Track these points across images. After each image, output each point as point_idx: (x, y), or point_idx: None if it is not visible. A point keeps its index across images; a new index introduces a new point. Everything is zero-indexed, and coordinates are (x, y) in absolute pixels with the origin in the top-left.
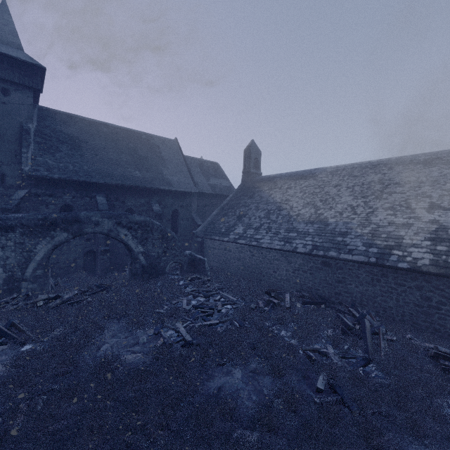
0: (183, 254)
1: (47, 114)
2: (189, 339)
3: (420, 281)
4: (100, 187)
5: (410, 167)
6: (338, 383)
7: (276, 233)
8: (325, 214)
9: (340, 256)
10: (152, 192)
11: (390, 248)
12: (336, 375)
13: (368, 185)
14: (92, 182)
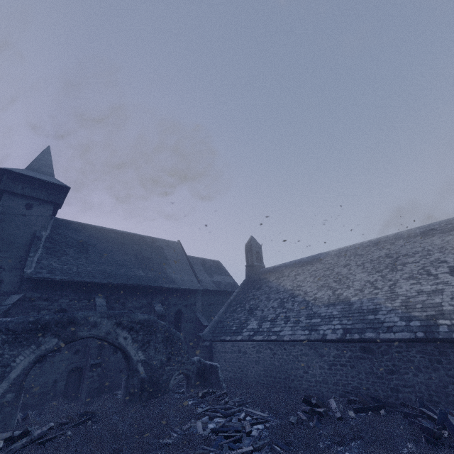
0: (191, 361)
1: (61, 224)
2: None
3: None
4: (101, 288)
5: (411, 240)
6: None
7: (296, 321)
8: (344, 294)
9: (380, 336)
10: (155, 291)
11: (433, 318)
12: None
13: (377, 260)
14: (94, 282)
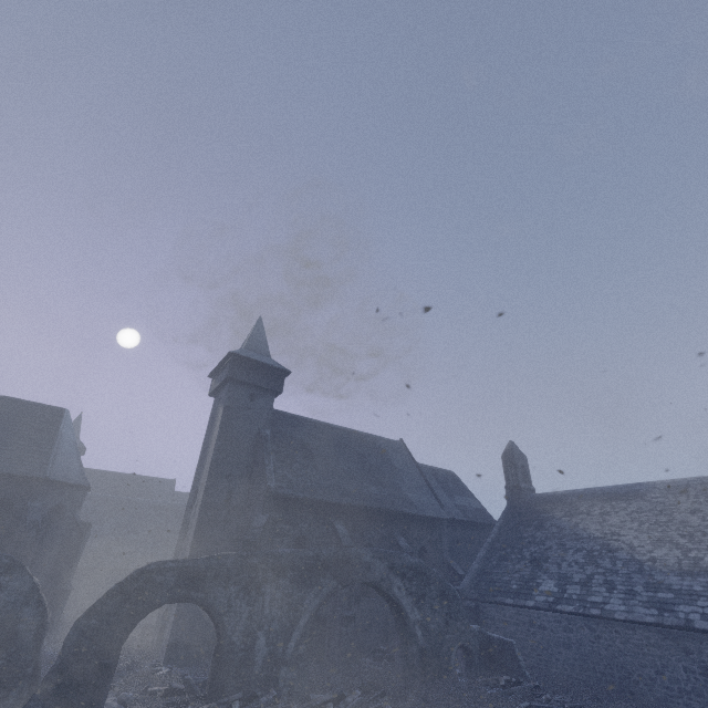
0: (471, 631)
1: (277, 417)
2: None
3: None
4: (338, 510)
5: None
6: None
7: (629, 591)
8: (706, 559)
9: None
10: (394, 517)
11: None
12: None
13: None
14: (334, 503)
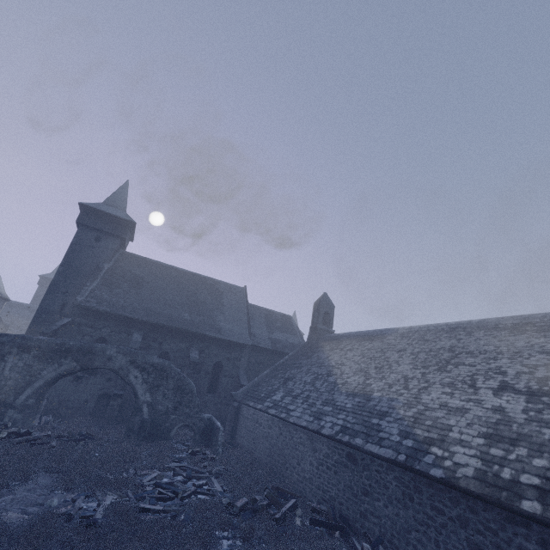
0: (200, 417)
1: (126, 257)
2: (98, 516)
3: (463, 508)
4: (141, 324)
5: (493, 333)
6: None
7: (312, 404)
8: (372, 385)
9: (365, 446)
10: (196, 337)
11: (429, 442)
12: None
13: (435, 352)
14: (134, 318)
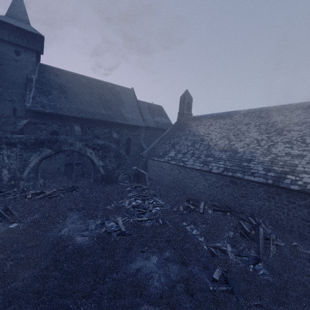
0: (131, 169)
1: (45, 69)
2: (123, 230)
3: (308, 201)
4: (77, 119)
5: (308, 111)
6: (231, 276)
7: (198, 157)
8: (235, 145)
9: (244, 177)
10: (113, 124)
11: (285, 173)
12: (229, 270)
13: (271, 124)
14: (71, 116)
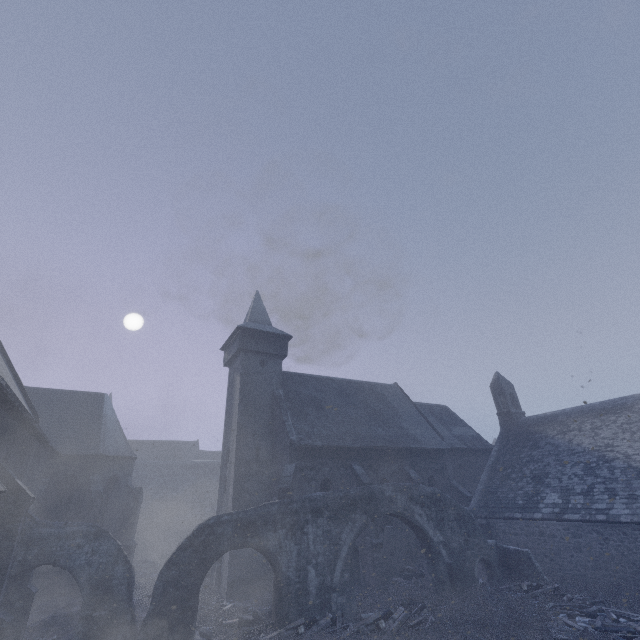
0: (488, 545)
1: (286, 378)
2: None
3: None
4: (352, 452)
5: None
6: None
7: (631, 496)
8: None
9: None
10: (401, 453)
11: None
12: None
13: None
14: (349, 447)
